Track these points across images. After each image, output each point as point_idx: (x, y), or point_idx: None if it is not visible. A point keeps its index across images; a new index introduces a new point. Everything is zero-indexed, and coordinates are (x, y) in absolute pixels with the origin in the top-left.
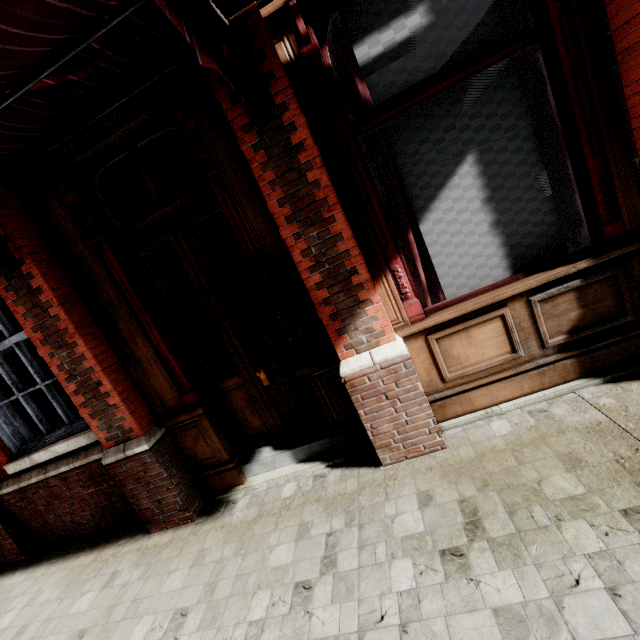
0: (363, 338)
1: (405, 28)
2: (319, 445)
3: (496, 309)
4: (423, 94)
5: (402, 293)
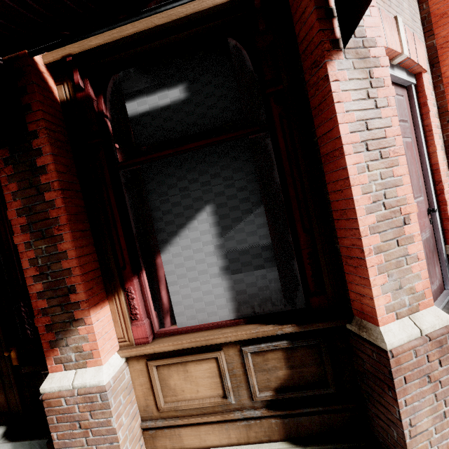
0: (73, 355)
1: (167, 97)
2: (39, 444)
3: (212, 350)
4: (172, 149)
5: (133, 313)
